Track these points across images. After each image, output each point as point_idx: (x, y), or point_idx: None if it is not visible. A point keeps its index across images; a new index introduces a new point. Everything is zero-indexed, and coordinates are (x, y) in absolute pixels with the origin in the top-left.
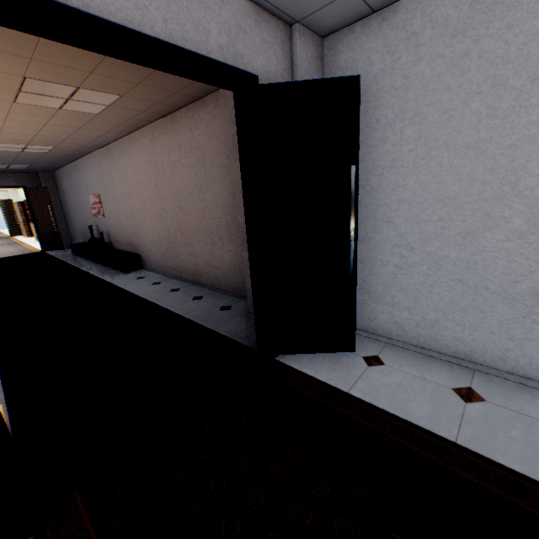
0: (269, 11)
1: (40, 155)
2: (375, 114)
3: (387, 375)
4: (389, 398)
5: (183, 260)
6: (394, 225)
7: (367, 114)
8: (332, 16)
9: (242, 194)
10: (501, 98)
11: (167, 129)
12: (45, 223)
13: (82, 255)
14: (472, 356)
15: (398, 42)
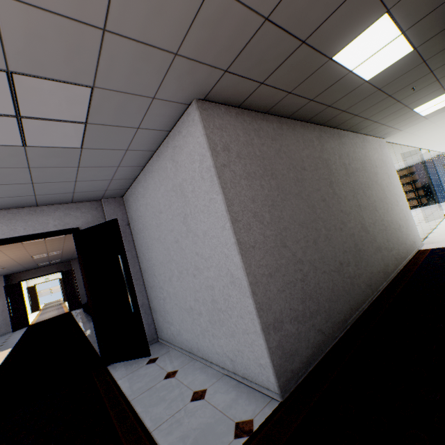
0: (85, 201)
1: (60, 254)
2: (139, 226)
3: (148, 368)
4: (131, 382)
5: None
6: (156, 277)
7: (138, 226)
8: (113, 194)
9: None
10: (157, 220)
11: None
12: (71, 292)
13: (85, 311)
14: (193, 350)
15: (135, 199)
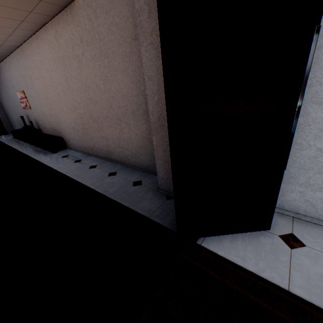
0: None
1: None
2: None
3: (316, 260)
4: None
5: (96, 142)
6: None
7: None
8: None
9: (150, 80)
10: None
11: (67, 22)
12: None
13: (20, 139)
14: None
15: None
